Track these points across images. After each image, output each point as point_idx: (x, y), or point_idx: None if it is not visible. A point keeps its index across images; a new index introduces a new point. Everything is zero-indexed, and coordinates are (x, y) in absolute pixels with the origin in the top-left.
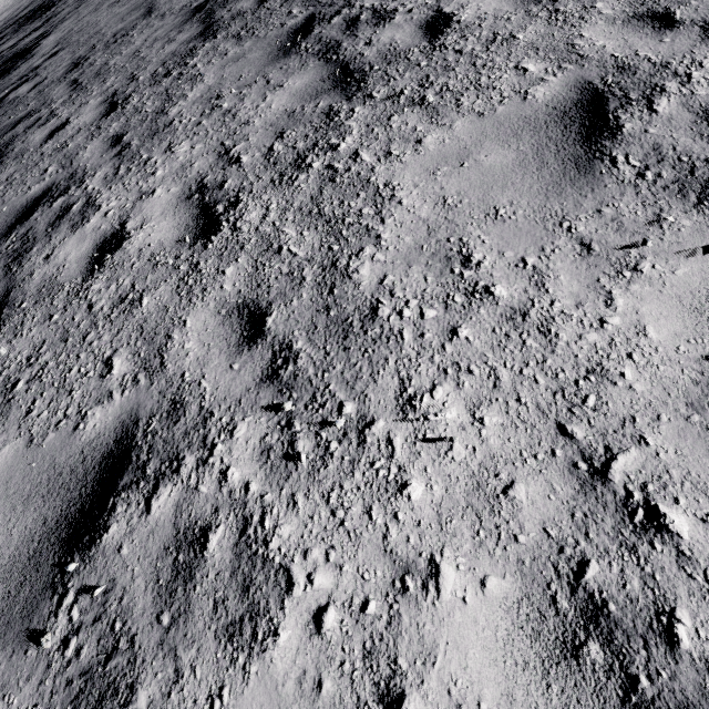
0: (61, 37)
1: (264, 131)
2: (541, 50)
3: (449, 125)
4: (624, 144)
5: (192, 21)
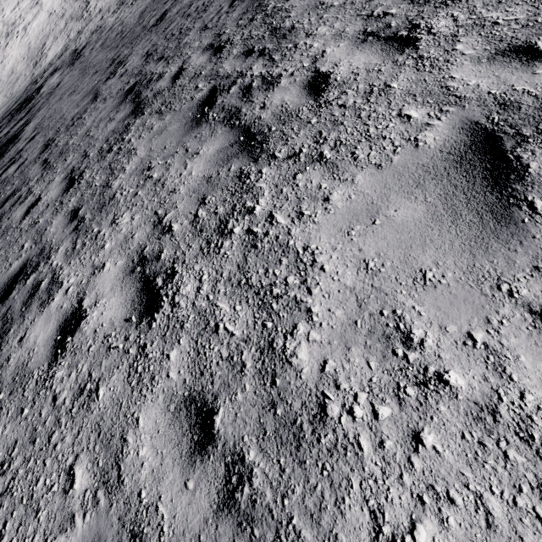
0: (37, 123)
1: (188, 198)
2: (417, 96)
3: (351, 180)
4: (536, 186)
5: (125, 102)
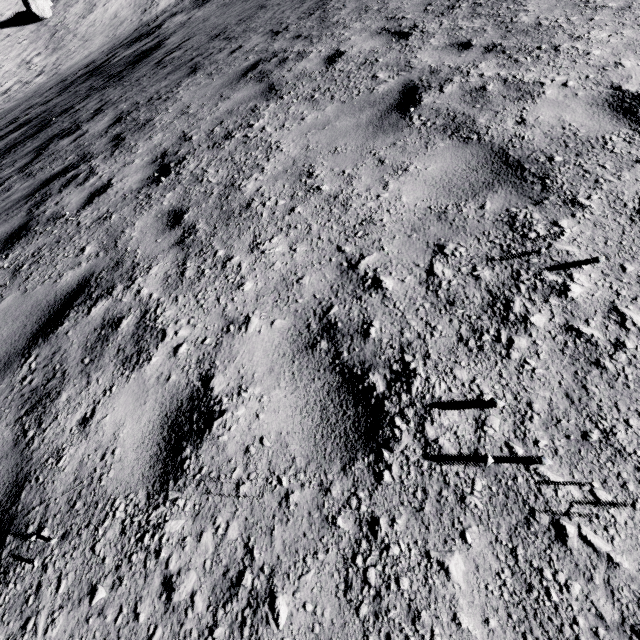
0: (183, 36)
1: (414, 7)
2: None
3: None
4: None
5: None
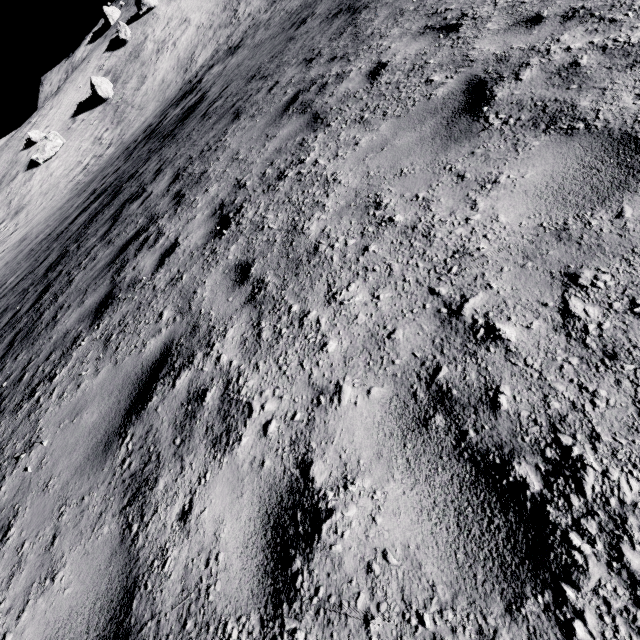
0: (222, 84)
1: None
2: None
3: None
4: None
5: (337, 18)
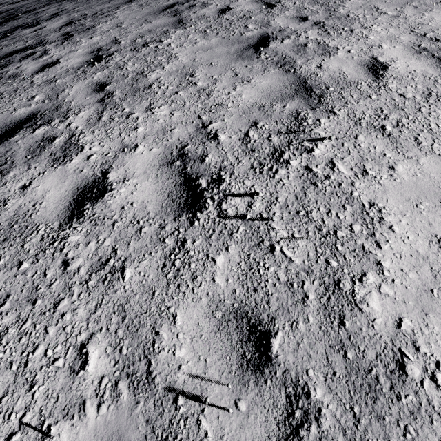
0: None
1: None
2: None
3: None
4: None
5: None
